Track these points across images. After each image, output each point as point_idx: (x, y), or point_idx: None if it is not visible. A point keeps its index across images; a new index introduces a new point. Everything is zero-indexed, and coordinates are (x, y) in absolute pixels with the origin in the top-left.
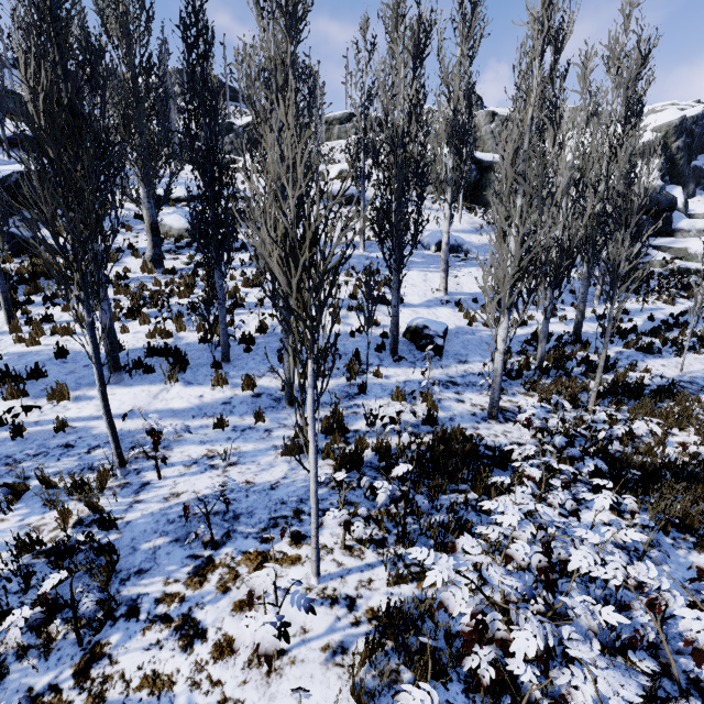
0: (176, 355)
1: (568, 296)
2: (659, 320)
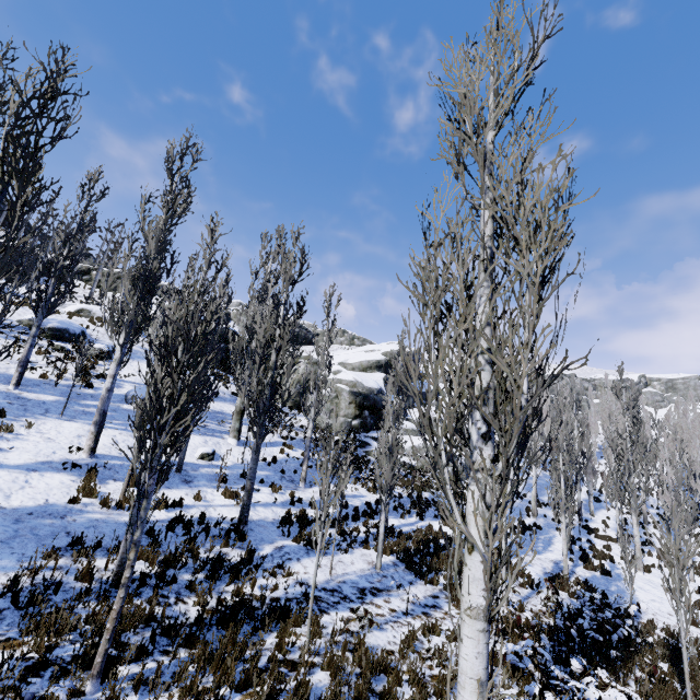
0: None
1: (276, 475)
2: (354, 508)
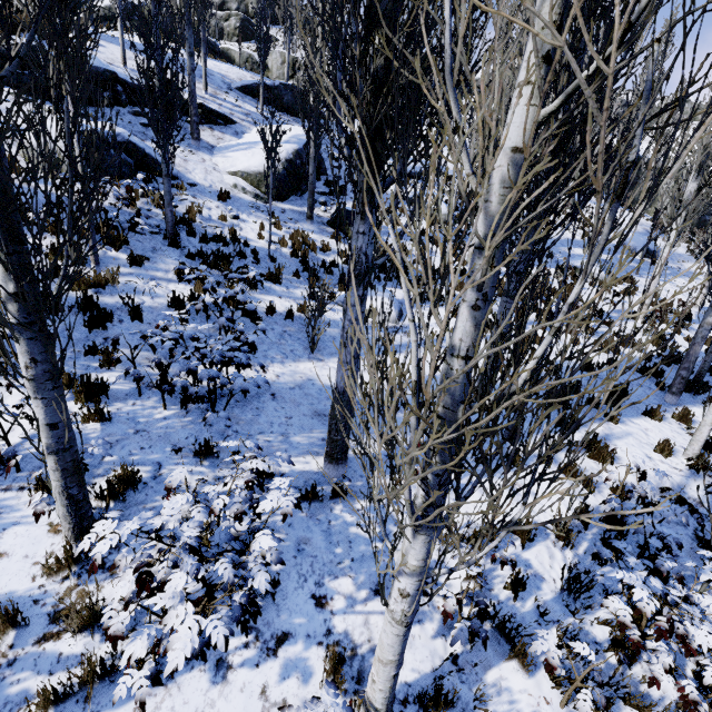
0: (704, 381)
1: None
2: None
